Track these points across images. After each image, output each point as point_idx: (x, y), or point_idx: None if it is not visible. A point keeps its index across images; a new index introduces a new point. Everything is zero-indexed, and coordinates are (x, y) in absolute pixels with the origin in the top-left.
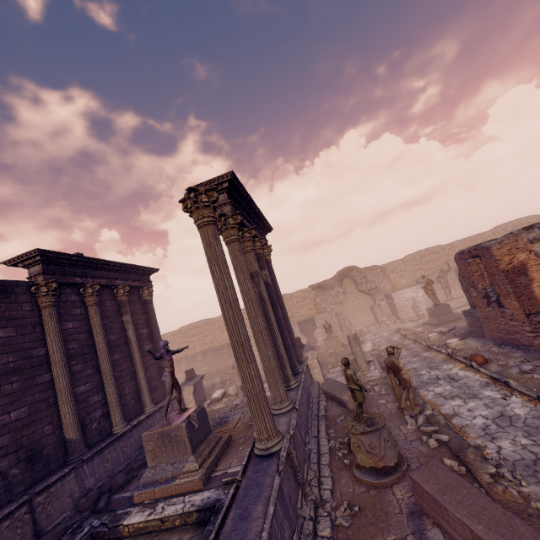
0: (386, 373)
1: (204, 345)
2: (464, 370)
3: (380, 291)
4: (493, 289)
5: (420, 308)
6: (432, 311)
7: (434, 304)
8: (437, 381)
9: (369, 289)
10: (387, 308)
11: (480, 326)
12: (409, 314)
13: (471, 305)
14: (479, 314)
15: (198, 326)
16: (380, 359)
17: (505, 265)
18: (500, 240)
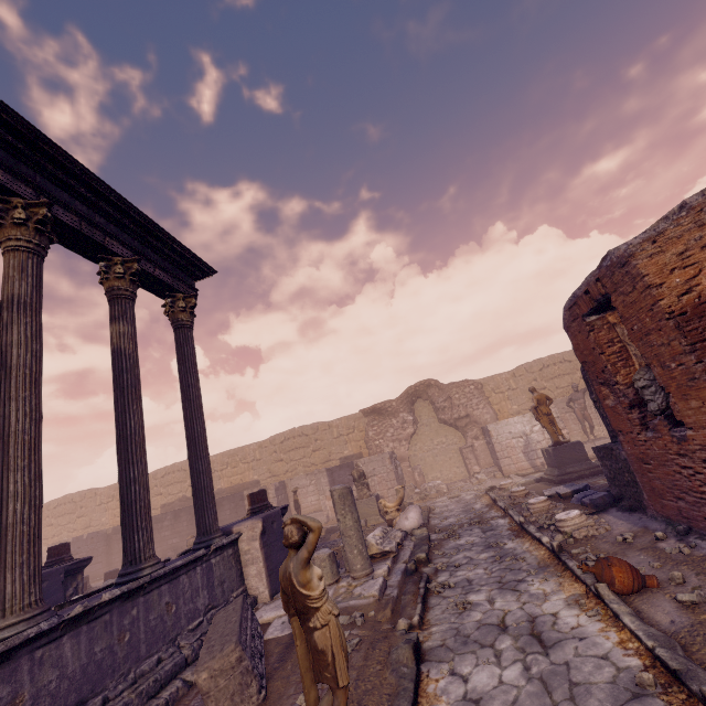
0: (404, 588)
1: (187, 501)
2: (578, 608)
3: (475, 422)
4: (650, 381)
5: (538, 452)
6: (549, 455)
7: (554, 441)
8: (495, 639)
9: (457, 419)
10: (486, 452)
11: (632, 483)
12: (518, 462)
13: (612, 434)
14: (626, 451)
15: (182, 469)
16: (419, 549)
17: (675, 297)
18: (655, 233)
